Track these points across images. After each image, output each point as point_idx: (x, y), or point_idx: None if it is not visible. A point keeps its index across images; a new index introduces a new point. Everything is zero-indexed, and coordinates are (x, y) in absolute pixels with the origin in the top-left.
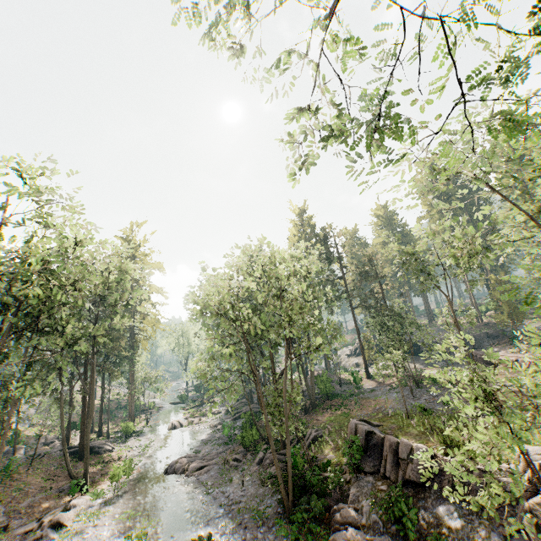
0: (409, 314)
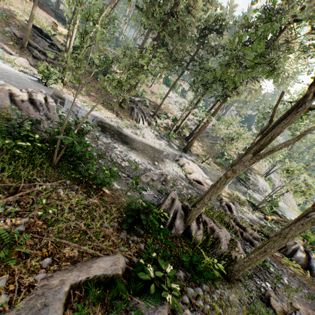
0: None
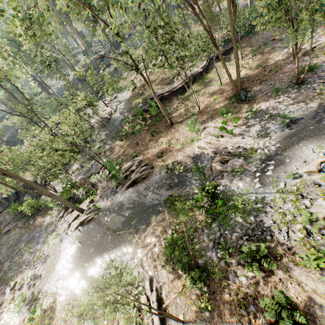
0: None
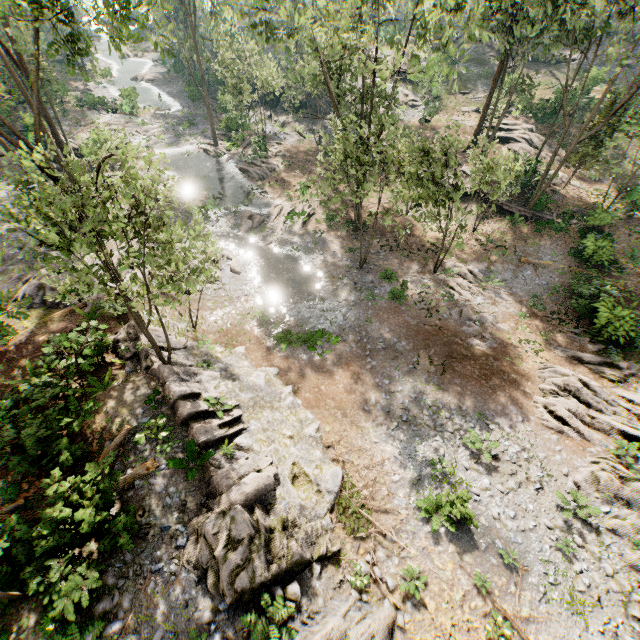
0: None
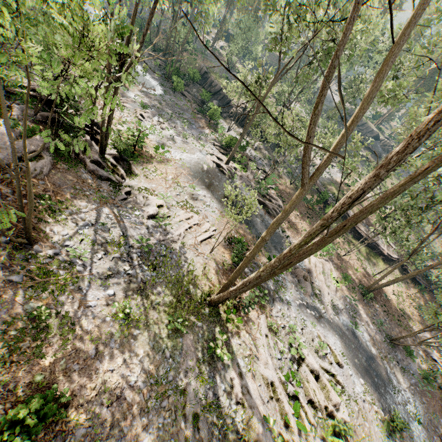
0: (254, 33)
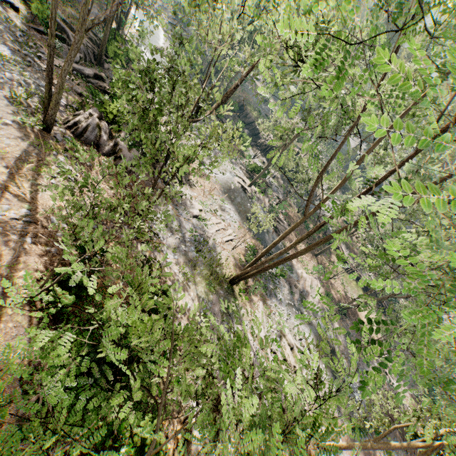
0: None
